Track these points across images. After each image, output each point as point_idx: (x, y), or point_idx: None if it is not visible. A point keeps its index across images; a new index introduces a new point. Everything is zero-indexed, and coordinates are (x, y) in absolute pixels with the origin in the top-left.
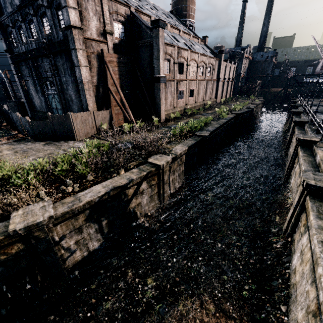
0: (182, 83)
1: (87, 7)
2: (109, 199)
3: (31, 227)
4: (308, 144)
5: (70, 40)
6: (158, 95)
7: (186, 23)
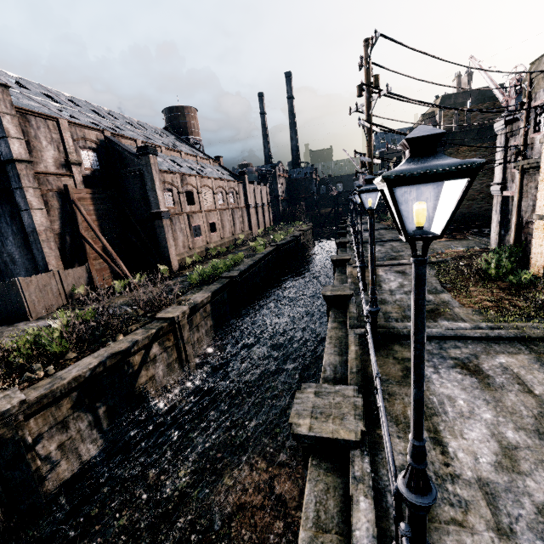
0: (197, 216)
1: (38, 136)
2: (105, 373)
3: None
4: (342, 263)
5: (12, 177)
6: (162, 235)
7: (190, 141)
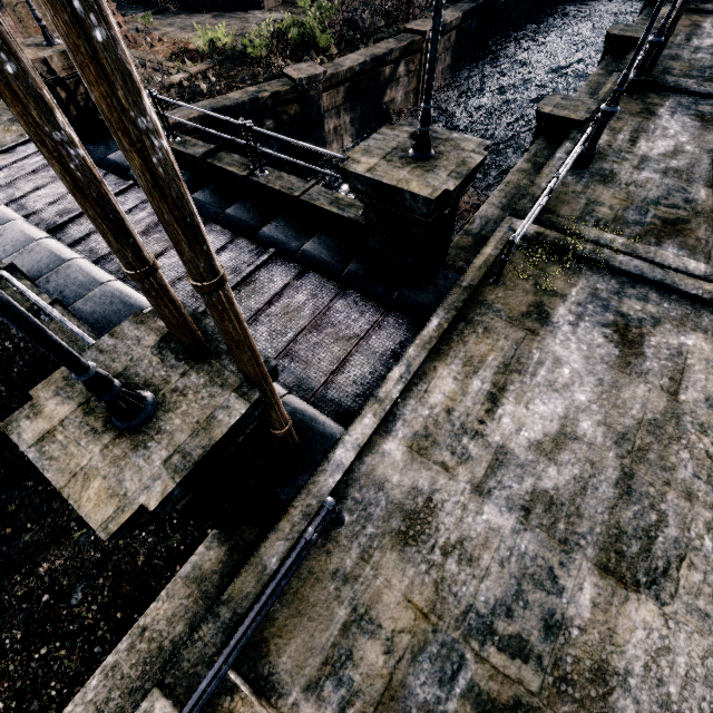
0: None
1: None
2: (365, 76)
3: (312, 79)
4: None
5: None
6: None
7: None
